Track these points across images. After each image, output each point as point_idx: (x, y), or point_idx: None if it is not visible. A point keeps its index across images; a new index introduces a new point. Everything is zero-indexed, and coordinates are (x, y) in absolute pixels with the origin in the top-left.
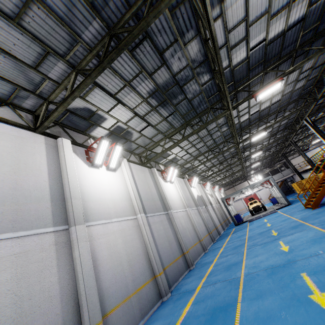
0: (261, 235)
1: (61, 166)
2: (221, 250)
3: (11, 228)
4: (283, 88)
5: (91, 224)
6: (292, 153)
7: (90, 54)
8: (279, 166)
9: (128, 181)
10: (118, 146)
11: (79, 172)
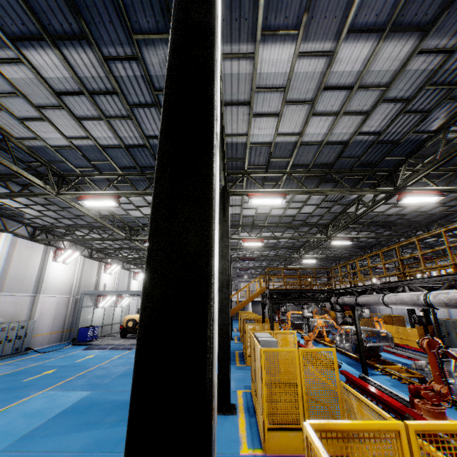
0: None
1: None
2: None
3: None
4: None
5: None
6: None
7: None
8: None
9: None
10: None
11: None
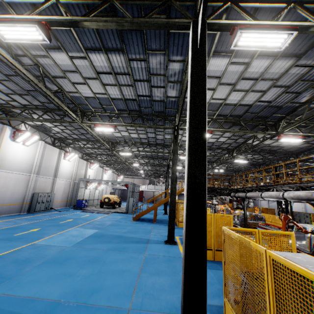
0: None
1: None
2: None
3: None
4: None
5: None
6: None
7: None
8: None
9: None
10: None
11: None
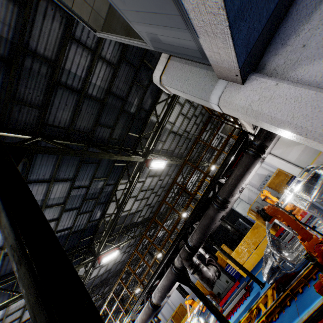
0: None
1: None
2: None
3: None
4: None
5: None
6: None
7: None
8: None
9: None
10: None
11: None
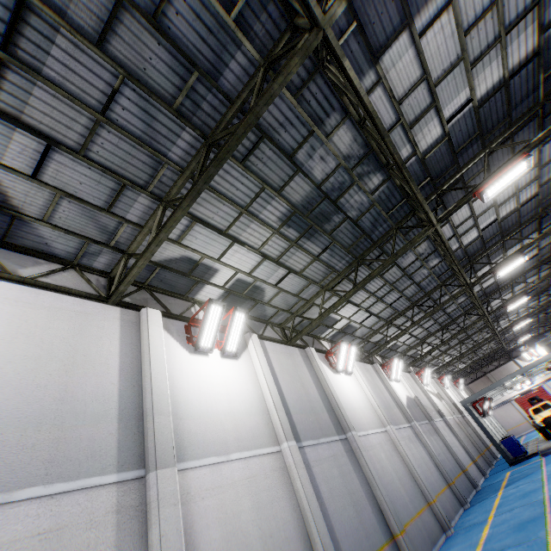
0: None
1: (142, 355)
2: (485, 529)
3: (42, 477)
4: (535, 172)
5: (188, 465)
6: None
7: (181, 177)
8: None
9: (261, 374)
10: (238, 313)
11: (172, 365)
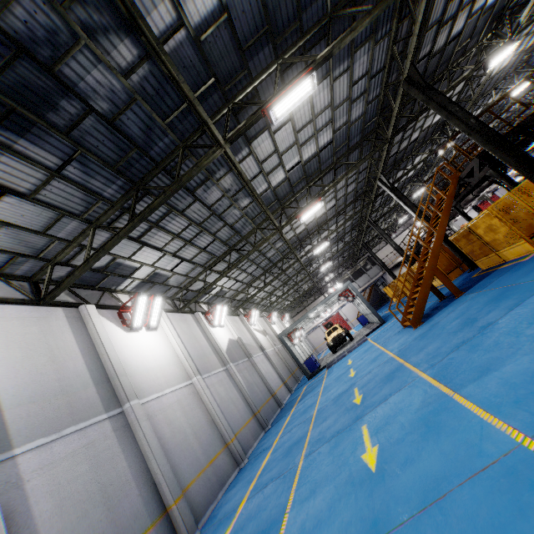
0: (337, 404)
1: None
2: (267, 458)
3: None
4: (330, 114)
5: None
6: (377, 242)
7: None
8: (362, 264)
9: None
10: None
11: None
